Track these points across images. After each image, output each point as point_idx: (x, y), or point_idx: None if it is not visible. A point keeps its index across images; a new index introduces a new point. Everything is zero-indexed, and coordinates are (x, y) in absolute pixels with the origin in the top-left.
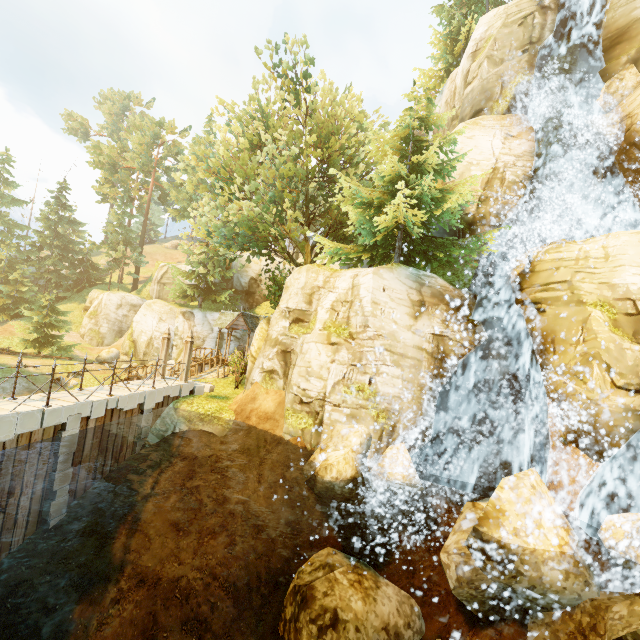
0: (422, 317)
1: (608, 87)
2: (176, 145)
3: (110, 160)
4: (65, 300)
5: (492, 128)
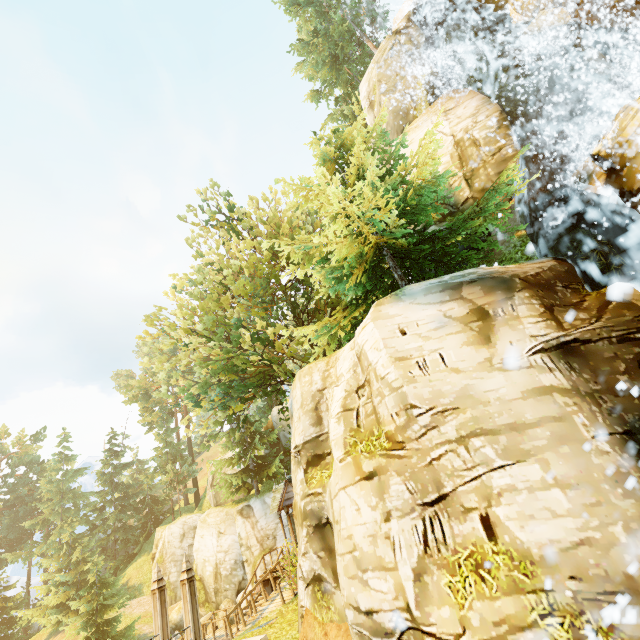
0: (497, 333)
1: (514, 3)
2: None
3: (140, 390)
4: (136, 556)
5: (425, 121)
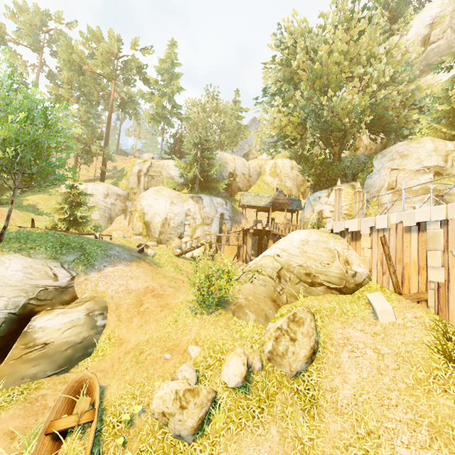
0: None
1: None
2: (134, 61)
3: (81, 61)
4: (28, 192)
5: None
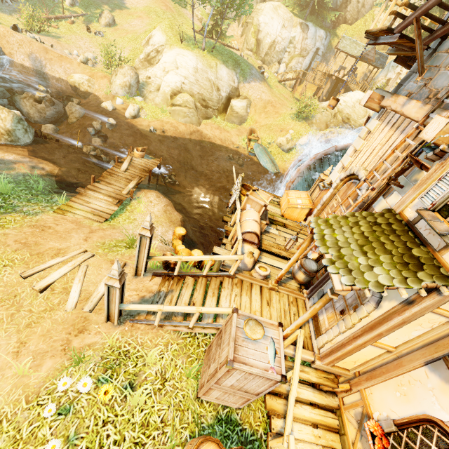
0: None
1: None
2: None
3: None
4: None
5: None
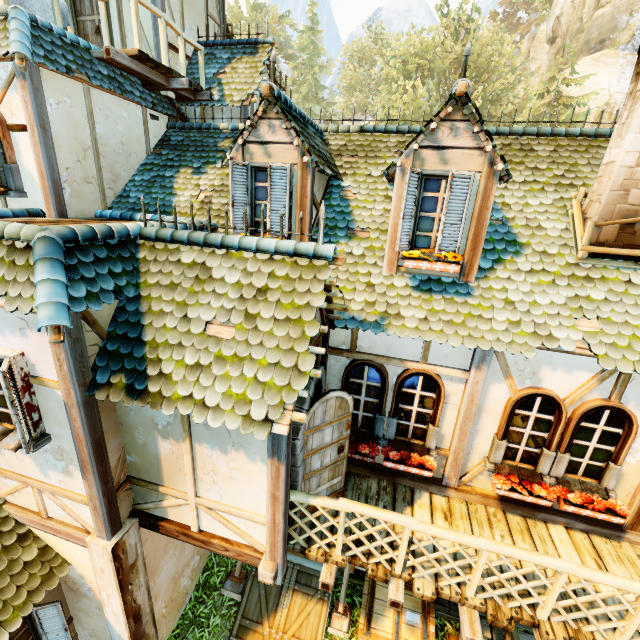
0: None
1: None
2: (274, 33)
3: None
4: None
5: (613, 67)
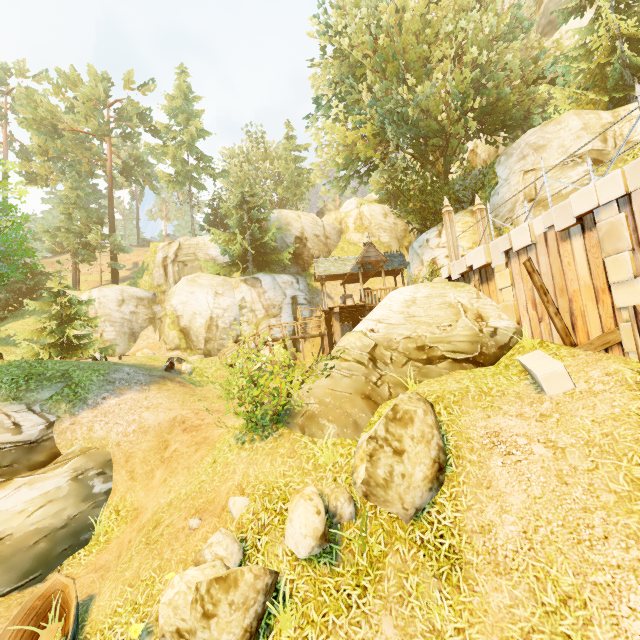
0: None
1: None
2: (132, 105)
3: (53, 116)
4: (8, 319)
5: None
